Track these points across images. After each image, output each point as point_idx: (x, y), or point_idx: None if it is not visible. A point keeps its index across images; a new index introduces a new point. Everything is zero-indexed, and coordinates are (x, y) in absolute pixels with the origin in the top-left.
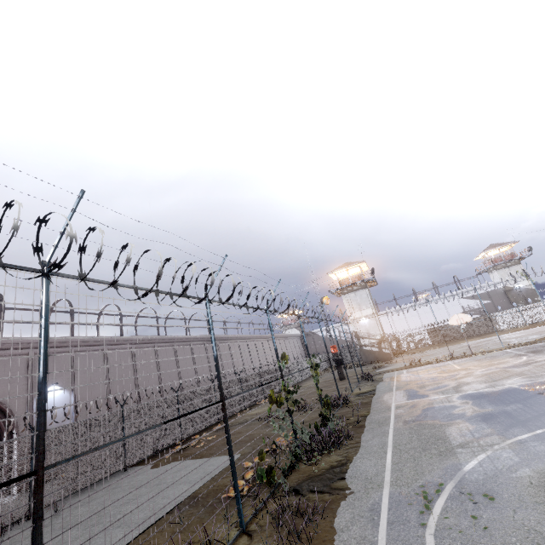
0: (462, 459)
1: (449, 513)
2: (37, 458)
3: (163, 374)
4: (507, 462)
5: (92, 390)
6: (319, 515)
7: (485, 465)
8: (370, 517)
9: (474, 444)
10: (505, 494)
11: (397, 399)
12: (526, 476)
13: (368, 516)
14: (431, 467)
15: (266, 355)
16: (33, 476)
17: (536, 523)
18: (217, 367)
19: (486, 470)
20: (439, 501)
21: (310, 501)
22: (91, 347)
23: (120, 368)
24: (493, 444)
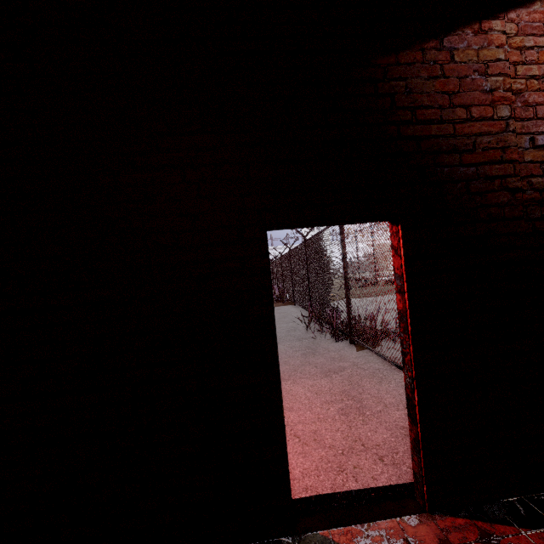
0: None
1: None
2: None
3: None
4: None
5: None
6: None
7: None
8: None
9: None
10: None
11: None
12: None
13: None
14: None
15: None
16: None
17: None
18: None
19: None
20: None
21: None
22: None
23: None
24: None
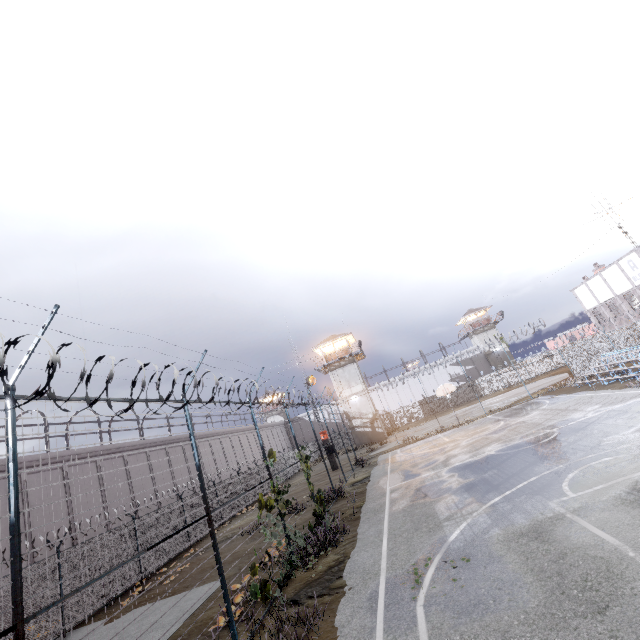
0: (448, 531)
1: (436, 582)
2: (14, 611)
3: (110, 496)
4: (482, 526)
5: (3, 535)
6: (320, 619)
7: (466, 532)
8: (368, 606)
9: (458, 515)
10: (479, 554)
11: (391, 483)
12: (495, 535)
13: (367, 605)
14: (422, 544)
15: (244, 452)
16: (12, 632)
17: (500, 572)
18: (200, 477)
19: (466, 537)
20: (428, 574)
21: (310, 607)
22: (1, 473)
23: (46, 497)
24: (473, 512)
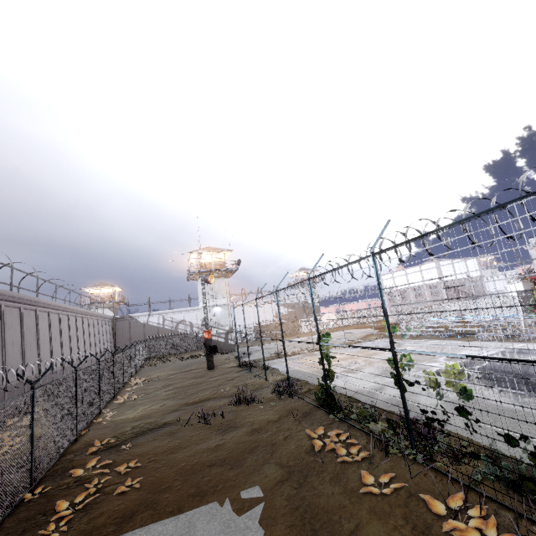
0: None
1: None
2: None
3: None
4: None
5: None
6: None
7: None
8: None
9: None
10: None
11: (354, 383)
12: None
13: None
14: None
15: (78, 337)
16: None
17: None
18: None
19: None
20: None
21: None
22: None
23: None
24: None
